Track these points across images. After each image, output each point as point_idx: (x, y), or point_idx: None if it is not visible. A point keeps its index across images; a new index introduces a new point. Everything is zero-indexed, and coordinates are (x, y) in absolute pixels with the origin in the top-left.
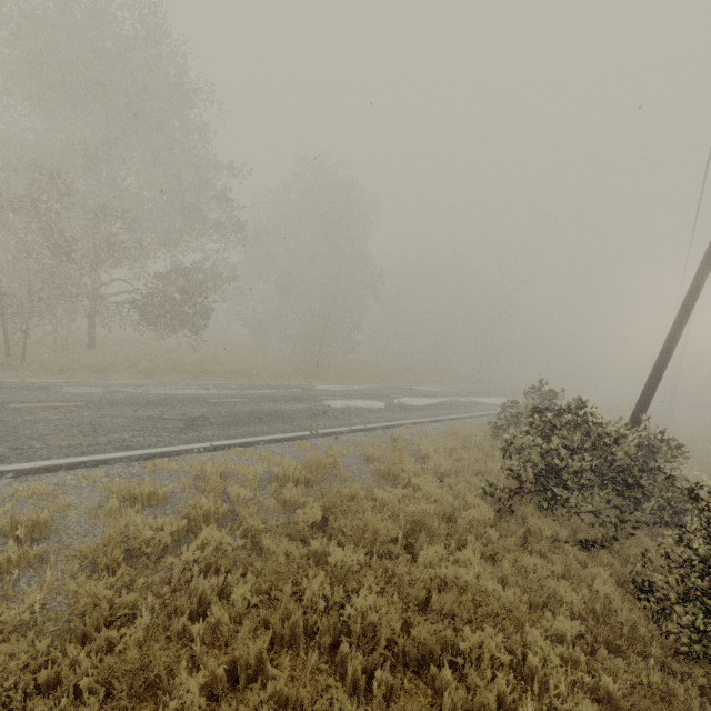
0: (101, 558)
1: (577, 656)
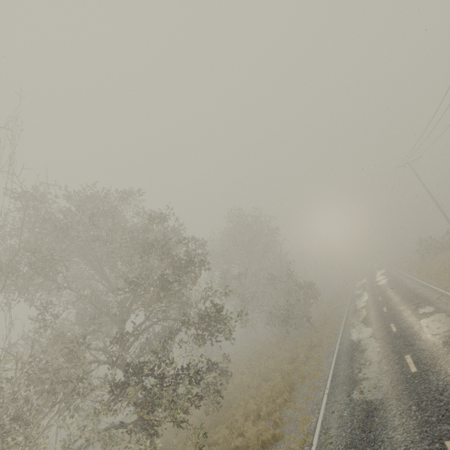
0: None
1: None
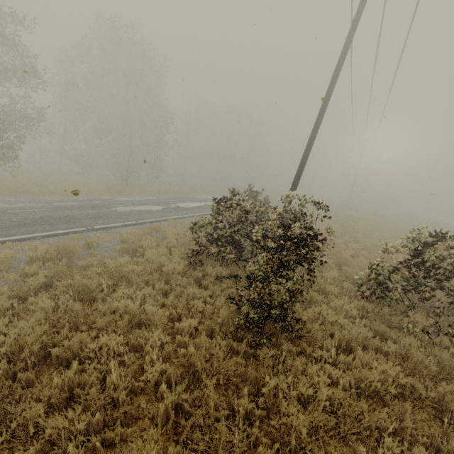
0: None
1: (186, 339)
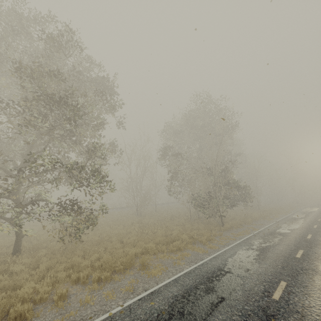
0: None
1: None
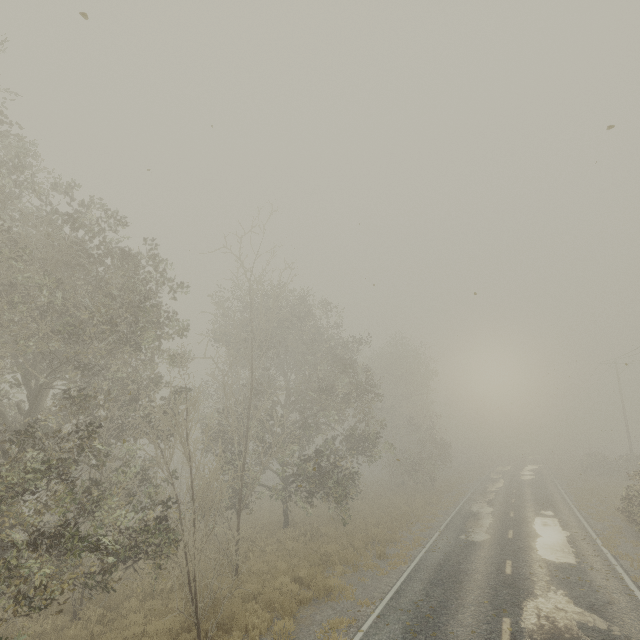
0: (617, 493)
1: None
